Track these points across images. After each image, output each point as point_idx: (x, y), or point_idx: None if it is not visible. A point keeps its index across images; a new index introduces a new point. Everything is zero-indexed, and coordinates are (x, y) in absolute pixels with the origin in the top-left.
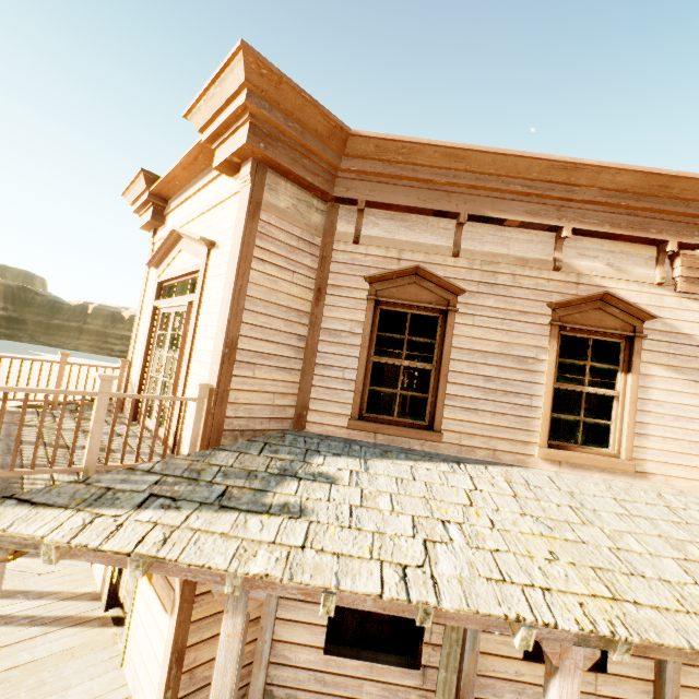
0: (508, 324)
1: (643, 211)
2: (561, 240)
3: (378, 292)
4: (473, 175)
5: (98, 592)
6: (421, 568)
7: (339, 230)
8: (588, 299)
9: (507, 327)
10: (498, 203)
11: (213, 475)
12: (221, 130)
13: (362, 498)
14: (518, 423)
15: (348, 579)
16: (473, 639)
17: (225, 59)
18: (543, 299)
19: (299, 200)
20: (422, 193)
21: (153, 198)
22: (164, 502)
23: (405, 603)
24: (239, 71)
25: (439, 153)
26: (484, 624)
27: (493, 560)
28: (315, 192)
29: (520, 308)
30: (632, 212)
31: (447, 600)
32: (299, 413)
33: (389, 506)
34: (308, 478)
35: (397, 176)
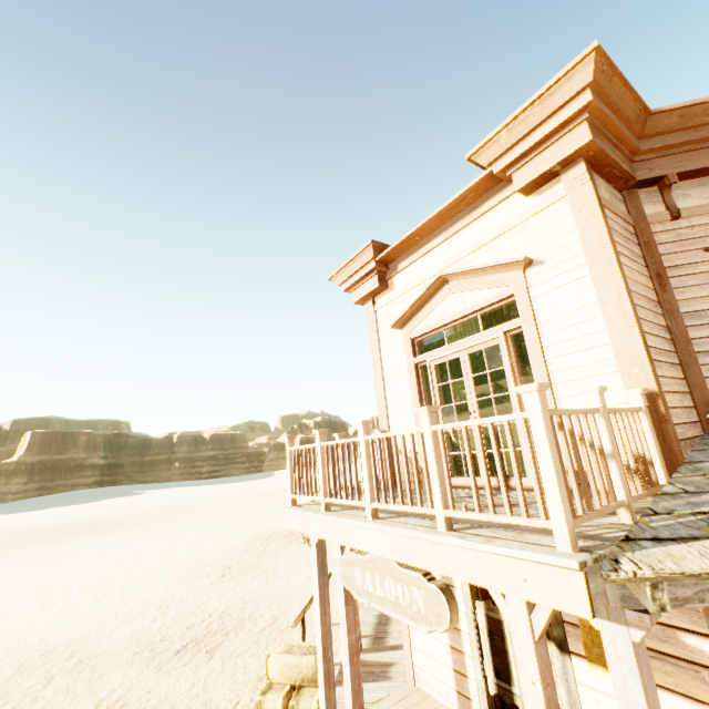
0: None
1: None
2: None
3: None
4: None
5: None
6: None
7: (646, 214)
8: None
9: None
10: None
11: None
12: (530, 149)
13: None
14: None
15: None
16: None
17: (560, 72)
18: None
19: (609, 193)
20: None
21: (378, 265)
22: None
23: None
24: (583, 75)
25: None
26: None
27: None
28: (616, 183)
29: None
30: None
31: None
32: (705, 412)
33: None
34: None
35: (706, 138)
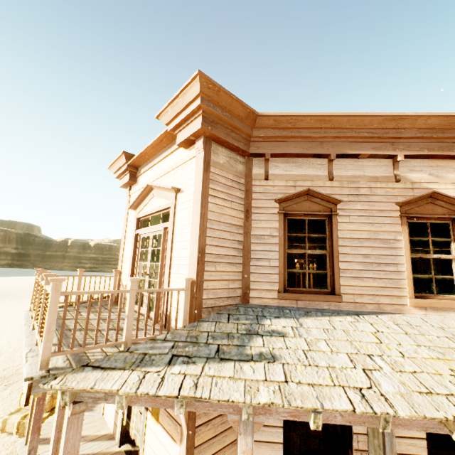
0: (372, 219)
1: (447, 139)
2: (397, 163)
3: (284, 208)
4: (336, 130)
5: (111, 433)
6: (371, 389)
7: (254, 173)
8: (422, 197)
9: (372, 221)
10: (353, 145)
11: (206, 338)
12: (181, 122)
13: (307, 344)
14: (391, 283)
15: (327, 401)
16: (390, 443)
17: (187, 82)
18: (392, 201)
19: (230, 157)
20: (304, 145)
21: (130, 167)
22: (183, 360)
23: (372, 415)
24: (196, 87)
25: (314, 120)
26: (423, 426)
27: (416, 379)
28: (238, 152)
29: (378, 208)
30: (440, 140)
31: (400, 410)
32: (244, 292)
33: (328, 348)
34: (267, 335)
35: (288, 136)
